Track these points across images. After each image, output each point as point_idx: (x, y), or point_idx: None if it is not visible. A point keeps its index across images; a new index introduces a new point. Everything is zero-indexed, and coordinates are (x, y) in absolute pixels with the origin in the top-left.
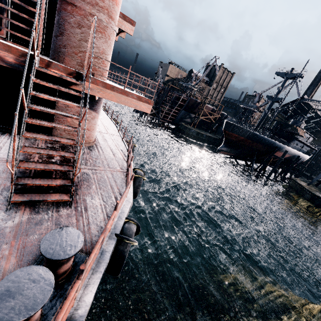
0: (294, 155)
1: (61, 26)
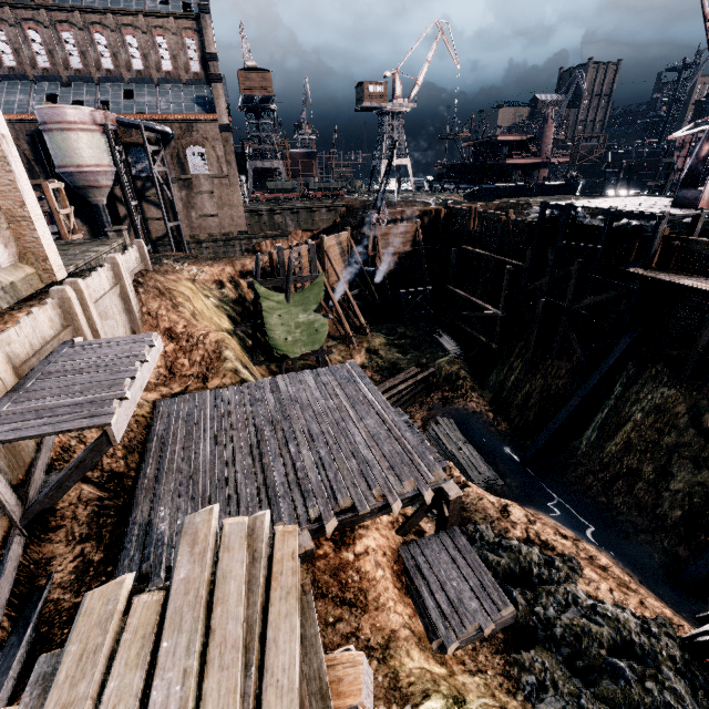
0: None
1: (541, 149)
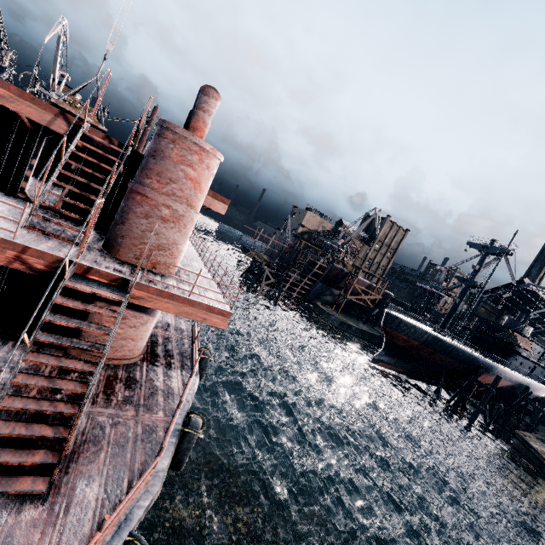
0: (518, 383)
1: (125, 215)
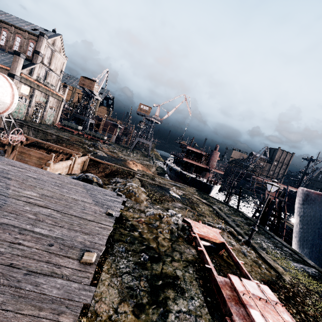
0: None
1: (209, 161)
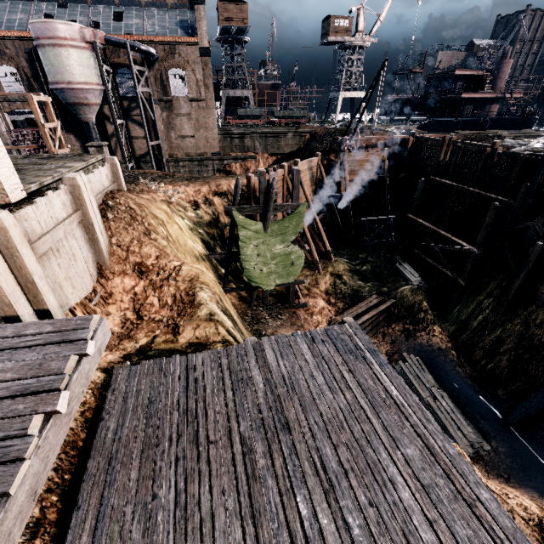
0: None
1: (495, 84)
